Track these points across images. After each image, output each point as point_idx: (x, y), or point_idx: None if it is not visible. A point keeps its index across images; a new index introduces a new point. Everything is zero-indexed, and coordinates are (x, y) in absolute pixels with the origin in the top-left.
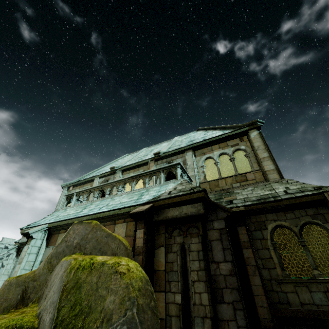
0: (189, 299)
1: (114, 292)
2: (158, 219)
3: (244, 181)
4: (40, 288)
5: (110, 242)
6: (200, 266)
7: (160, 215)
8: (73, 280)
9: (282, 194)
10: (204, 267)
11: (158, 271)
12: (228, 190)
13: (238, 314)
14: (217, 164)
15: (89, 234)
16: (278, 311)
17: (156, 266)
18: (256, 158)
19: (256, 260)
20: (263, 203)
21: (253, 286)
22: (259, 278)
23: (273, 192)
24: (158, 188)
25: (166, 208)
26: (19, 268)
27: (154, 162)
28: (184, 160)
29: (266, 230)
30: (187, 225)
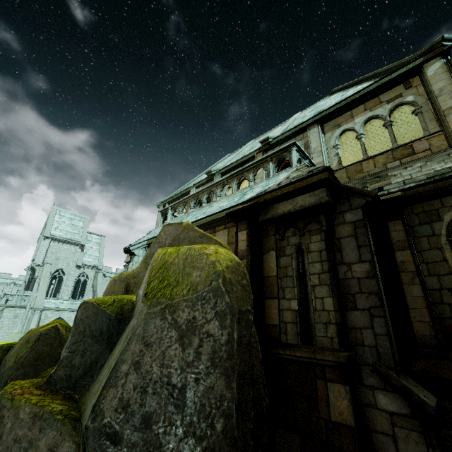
0: (309, 306)
1: (200, 269)
2: (265, 218)
3: (409, 156)
4: (141, 284)
5: (205, 243)
6: (322, 268)
7: (267, 213)
8: (160, 262)
9: None
10: (329, 268)
11: (269, 278)
12: (378, 174)
13: (376, 321)
14: (361, 137)
15: (180, 234)
16: (448, 327)
17: (265, 272)
18: (436, 112)
19: (416, 265)
20: (439, 181)
21: (409, 297)
22: (419, 288)
23: None
24: (265, 182)
25: (274, 203)
26: None
27: (262, 155)
28: (306, 142)
29: (440, 222)
30: (305, 221)
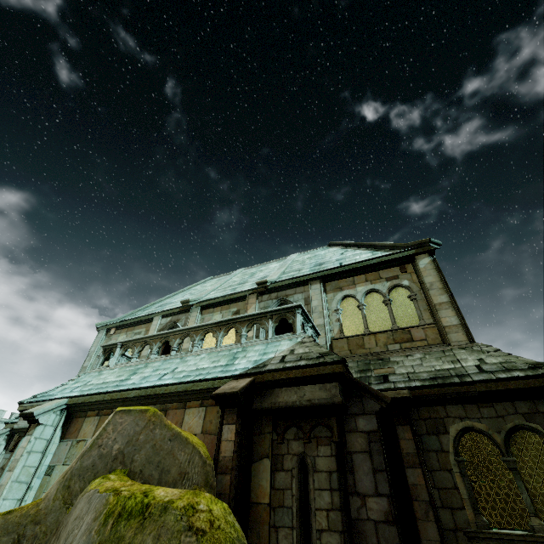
0: None
1: None
2: (261, 406)
3: (408, 342)
4: (46, 540)
5: (177, 451)
6: (332, 501)
7: (264, 399)
8: (110, 541)
9: (473, 372)
10: (340, 503)
11: (257, 505)
12: (380, 355)
13: None
14: (362, 308)
15: (141, 433)
16: None
17: (253, 494)
18: (428, 303)
19: (429, 492)
20: (442, 386)
21: (425, 540)
22: (435, 527)
23: (457, 366)
24: (263, 347)
25: (276, 387)
26: (9, 478)
27: (256, 297)
28: (306, 297)
29: (447, 435)
30: (312, 422)
